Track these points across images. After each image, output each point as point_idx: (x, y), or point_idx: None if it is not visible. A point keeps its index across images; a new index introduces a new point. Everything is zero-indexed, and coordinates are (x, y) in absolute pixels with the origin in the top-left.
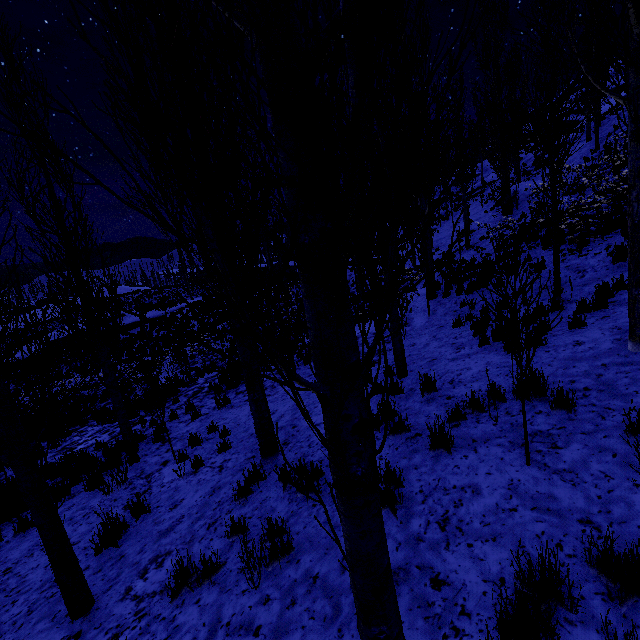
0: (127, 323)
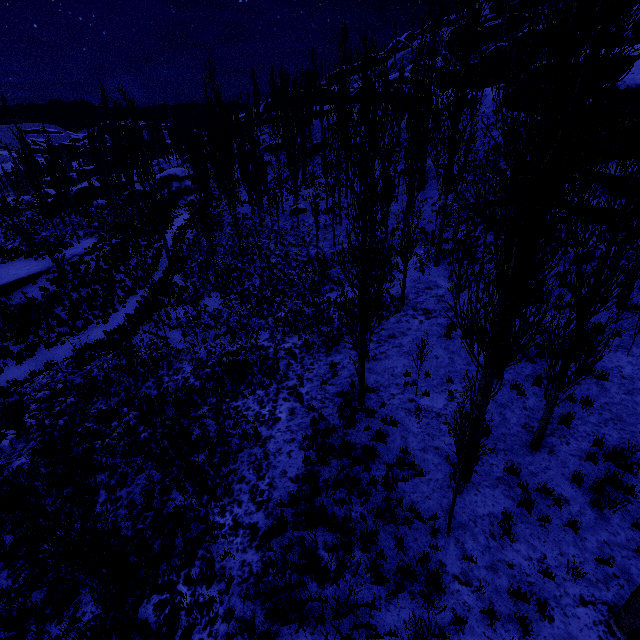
0: (8, 281)
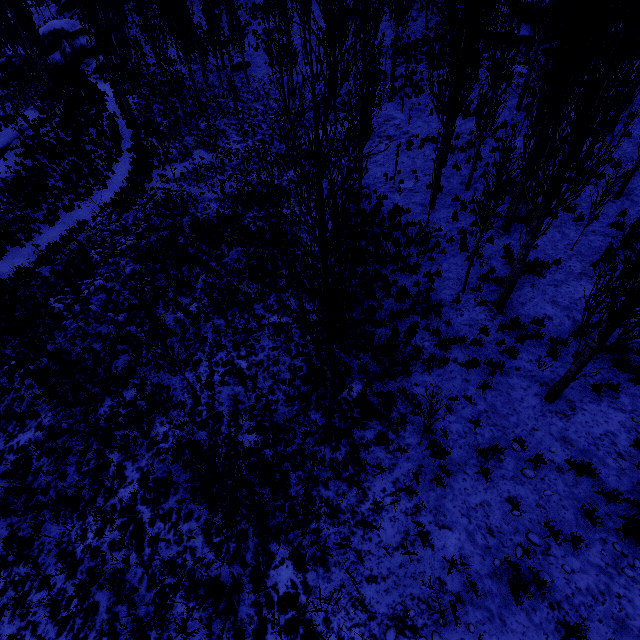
0: None
